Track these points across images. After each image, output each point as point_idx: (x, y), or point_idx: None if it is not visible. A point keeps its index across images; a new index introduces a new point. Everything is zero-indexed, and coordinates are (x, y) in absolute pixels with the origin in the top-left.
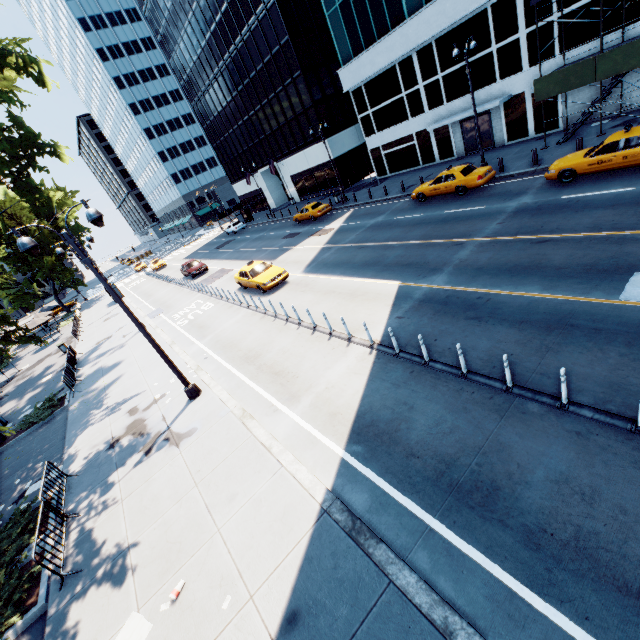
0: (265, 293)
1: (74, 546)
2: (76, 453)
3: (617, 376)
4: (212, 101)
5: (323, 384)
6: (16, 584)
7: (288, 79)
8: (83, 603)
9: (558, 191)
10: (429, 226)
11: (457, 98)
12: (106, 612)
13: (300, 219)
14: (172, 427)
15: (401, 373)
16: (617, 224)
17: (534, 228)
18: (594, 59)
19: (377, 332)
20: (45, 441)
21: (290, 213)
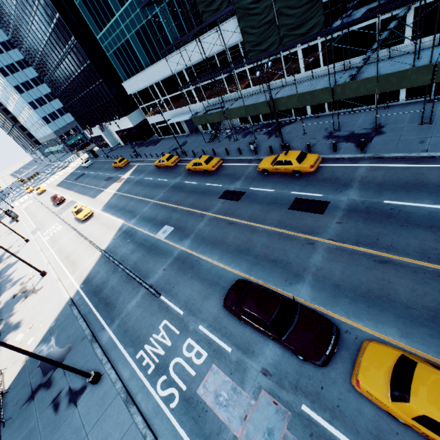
0: (83, 222)
1: (3, 327)
2: (0, 302)
3: (137, 260)
4: (57, 82)
5: (84, 267)
6: None
7: (97, 82)
8: (7, 336)
9: (186, 177)
10: (149, 188)
11: (178, 108)
12: (13, 336)
13: (115, 167)
14: (35, 287)
15: (103, 261)
16: (180, 202)
17: (167, 198)
18: (205, 115)
19: (106, 245)
20: None
21: (115, 158)
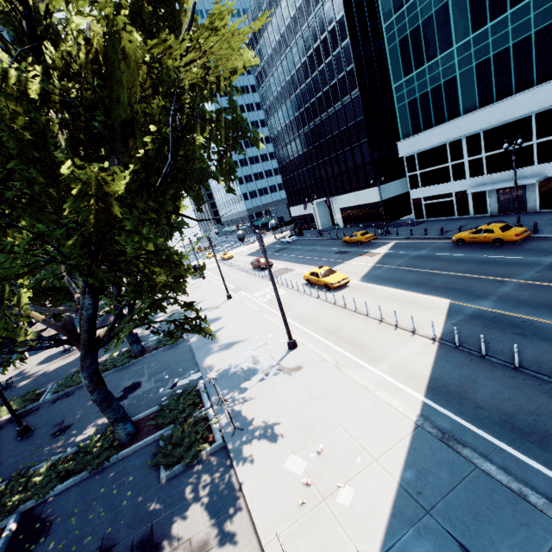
0: (330, 290)
1: (231, 416)
2: (208, 367)
3: None
4: (291, 150)
5: (397, 356)
6: (203, 427)
7: (356, 143)
8: (252, 445)
9: None
10: (470, 264)
11: (496, 172)
12: (271, 452)
13: (348, 241)
14: (281, 363)
15: (462, 359)
16: None
17: None
18: None
19: (436, 331)
20: (178, 357)
21: (337, 235)
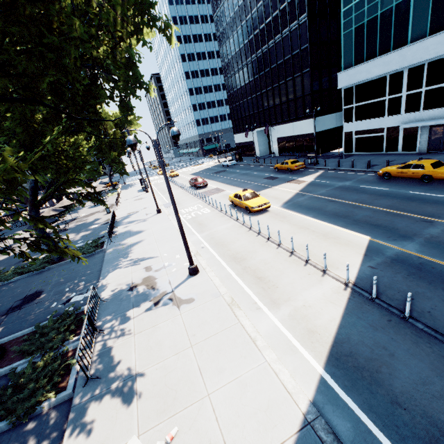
0: (250, 213)
1: (97, 355)
2: (107, 284)
3: None
4: (239, 78)
5: (300, 301)
6: (57, 368)
7: (298, 73)
8: (98, 406)
9: None
10: (395, 199)
11: (433, 108)
12: (114, 424)
13: (279, 168)
14: (175, 291)
15: (378, 318)
16: None
17: None
18: None
19: (350, 273)
20: (88, 268)
21: (271, 162)
